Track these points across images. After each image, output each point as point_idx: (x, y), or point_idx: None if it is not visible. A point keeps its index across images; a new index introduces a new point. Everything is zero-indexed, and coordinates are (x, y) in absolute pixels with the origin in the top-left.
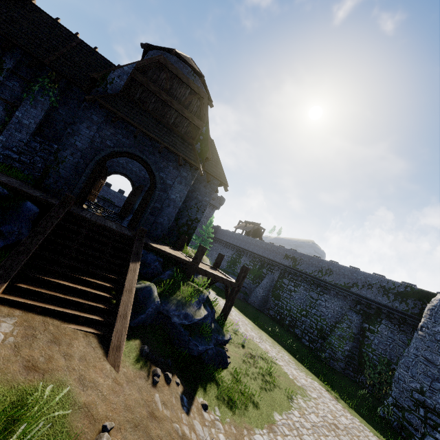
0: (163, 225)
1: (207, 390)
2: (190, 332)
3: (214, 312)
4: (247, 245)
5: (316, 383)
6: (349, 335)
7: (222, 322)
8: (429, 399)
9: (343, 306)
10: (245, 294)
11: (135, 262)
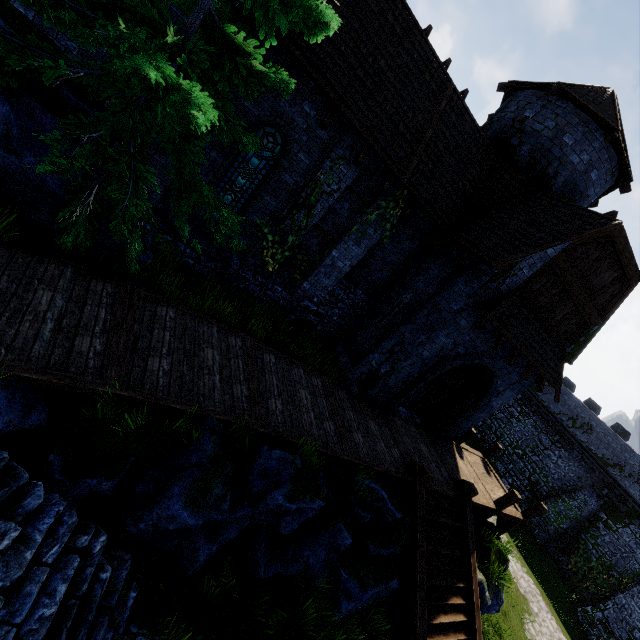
0: (463, 428)
1: None
2: None
3: None
4: None
5: (532, 582)
6: (574, 517)
7: None
8: None
9: (582, 478)
10: None
11: (473, 553)
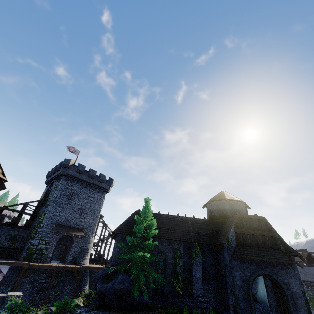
0: None
1: None
2: None
3: None
4: (313, 276)
5: None
6: None
7: None
8: None
9: None
10: None
11: None
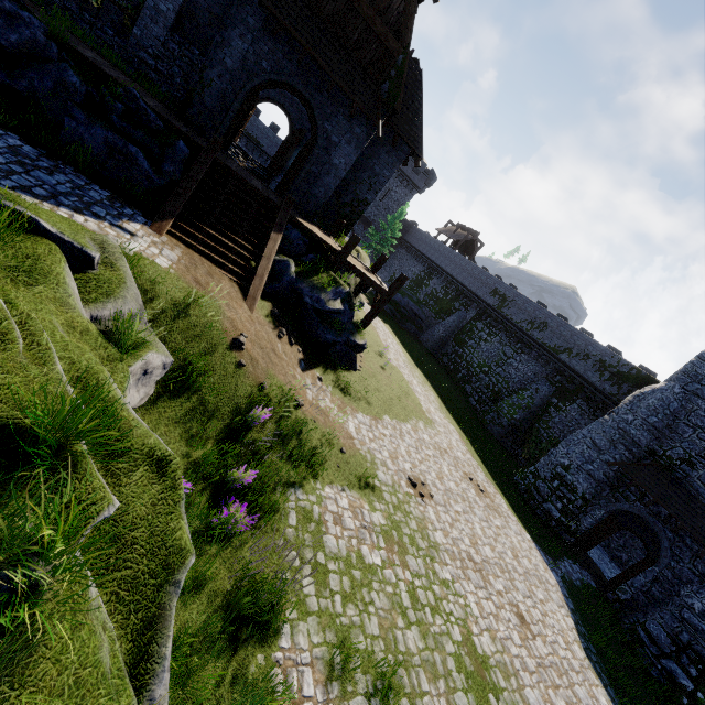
0: (318, 198)
1: (327, 373)
2: (321, 320)
3: (353, 314)
4: (446, 262)
5: (452, 427)
6: (527, 405)
7: (360, 328)
8: (570, 476)
9: (538, 373)
10: (419, 329)
11: (277, 233)
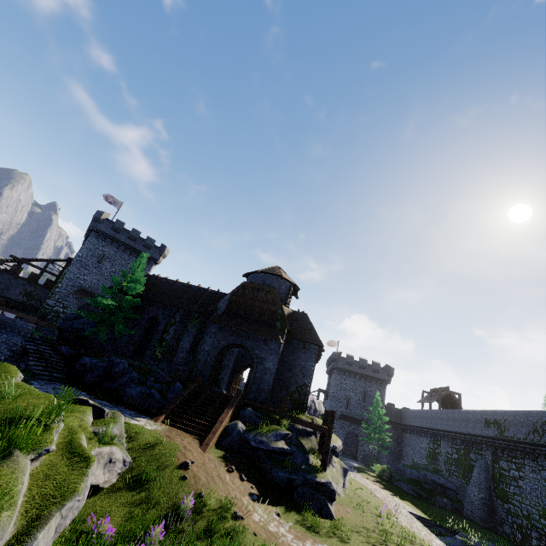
0: (265, 390)
1: (289, 513)
2: (272, 462)
3: (306, 457)
4: (438, 422)
5: None
6: None
7: (320, 470)
8: None
9: None
10: (456, 502)
11: (229, 408)
